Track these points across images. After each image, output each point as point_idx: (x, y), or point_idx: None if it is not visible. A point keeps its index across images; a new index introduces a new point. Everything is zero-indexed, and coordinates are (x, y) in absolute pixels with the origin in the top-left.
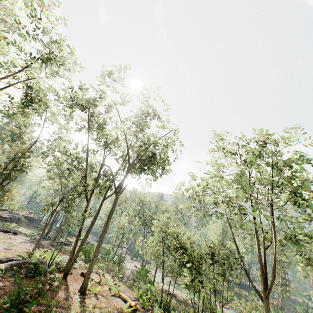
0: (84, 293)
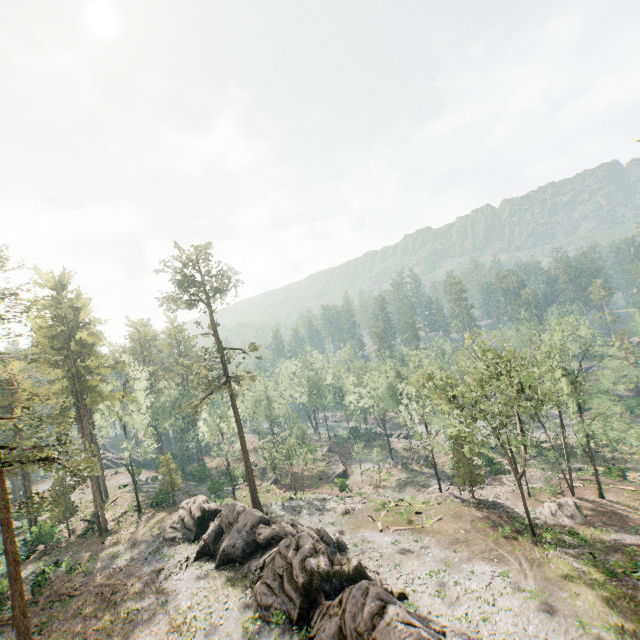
0: (605, 499)
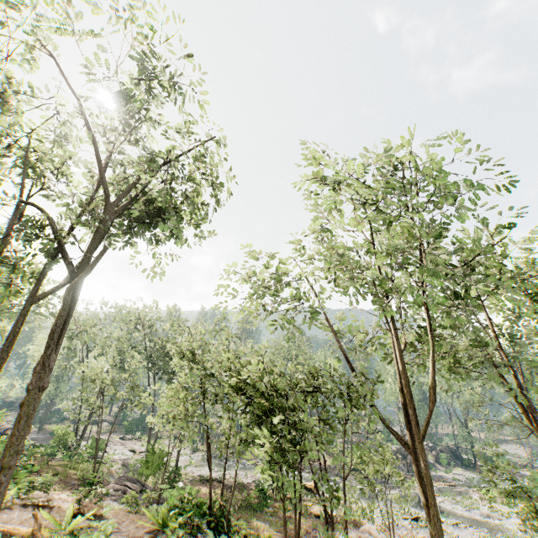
0: None
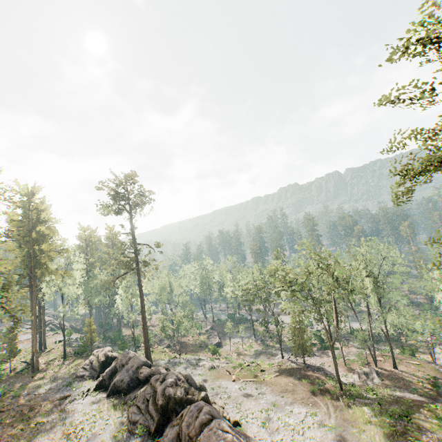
0: (398, 369)
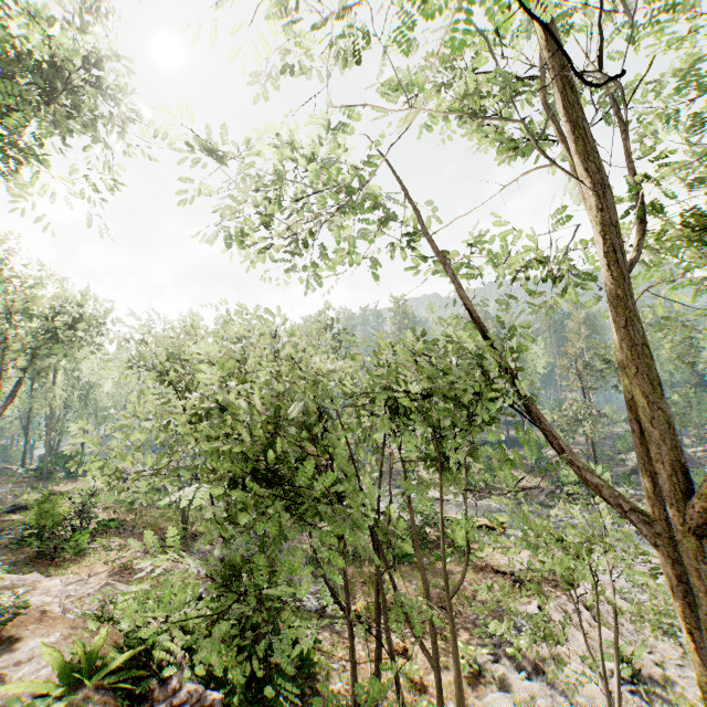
0: None
